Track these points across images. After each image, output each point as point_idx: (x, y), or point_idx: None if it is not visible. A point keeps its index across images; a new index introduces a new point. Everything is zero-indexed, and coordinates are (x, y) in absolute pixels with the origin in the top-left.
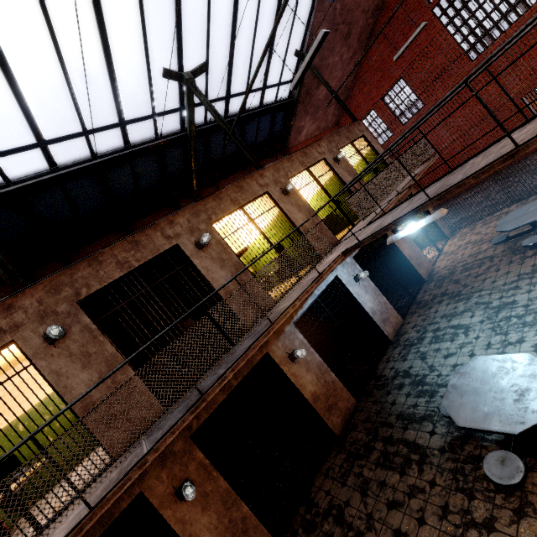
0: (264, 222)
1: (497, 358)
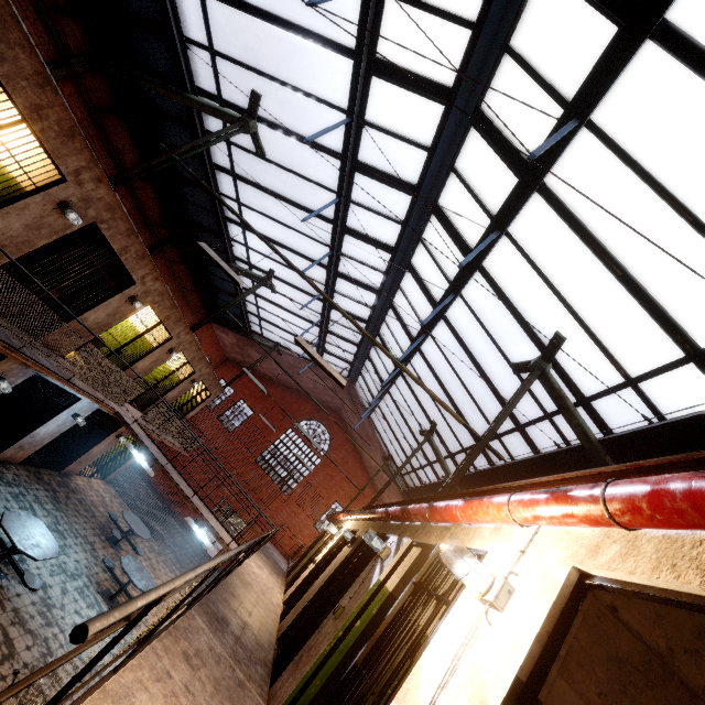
0: (141, 326)
1: (49, 532)
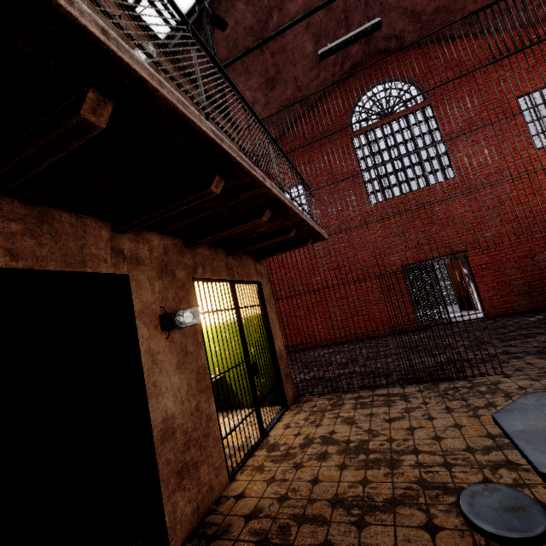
0: None
1: None
